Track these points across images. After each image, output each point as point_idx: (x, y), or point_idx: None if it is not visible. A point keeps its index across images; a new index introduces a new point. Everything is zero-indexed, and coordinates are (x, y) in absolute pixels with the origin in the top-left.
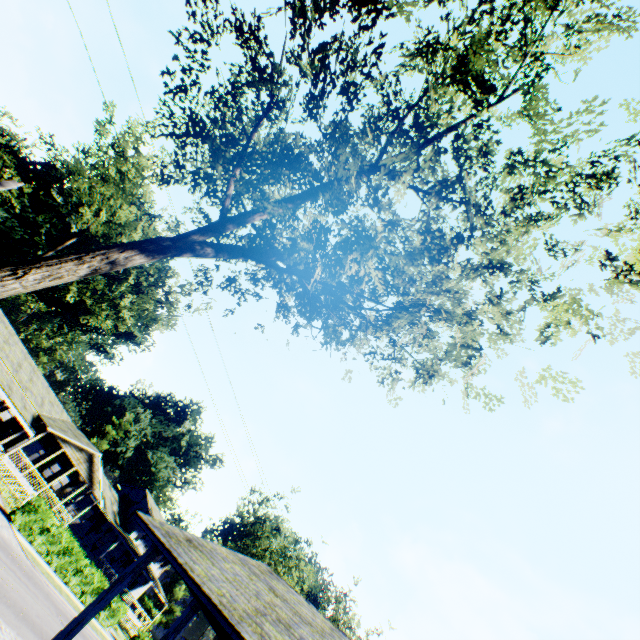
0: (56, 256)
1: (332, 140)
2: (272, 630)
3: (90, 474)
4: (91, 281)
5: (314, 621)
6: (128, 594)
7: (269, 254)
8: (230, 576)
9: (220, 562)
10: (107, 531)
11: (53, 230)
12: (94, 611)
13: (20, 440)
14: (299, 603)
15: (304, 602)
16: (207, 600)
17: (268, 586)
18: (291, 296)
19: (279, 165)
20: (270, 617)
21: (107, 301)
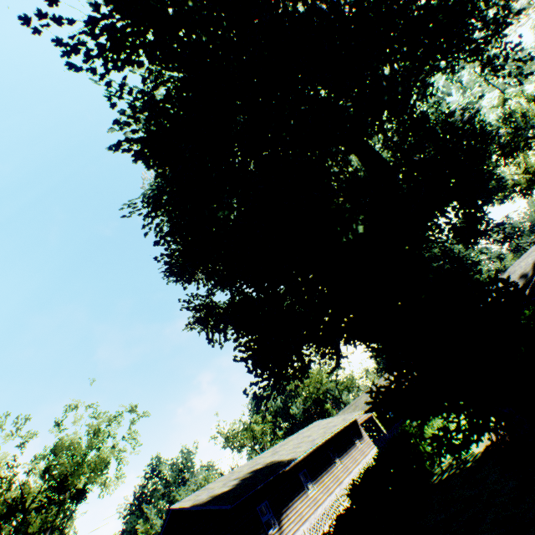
0: None
1: None
2: None
3: None
4: None
5: None
6: None
7: None
8: None
9: None
10: None
11: None
12: None
13: None
14: None
15: None
16: None
17: None
18: None
19: None
20: None
21: None
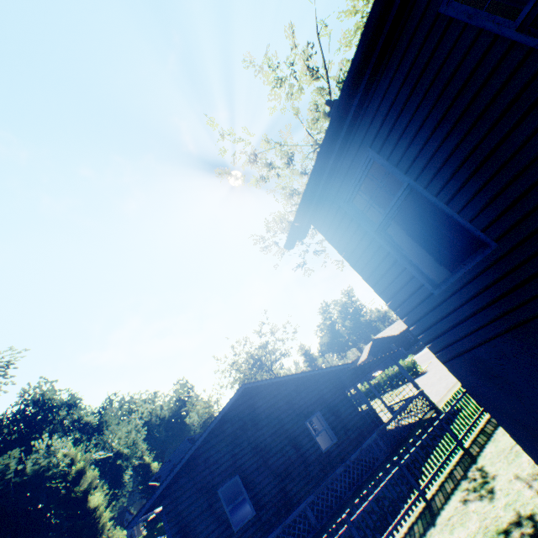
0: None
1: None
2: None
3: None
4: None
5: None
6: None
7: None
8: None
9: None
10: None
11: None
12: None
13: None
14: None
15: None
16: None
17: None
18: None
19: None
20: None
21: None
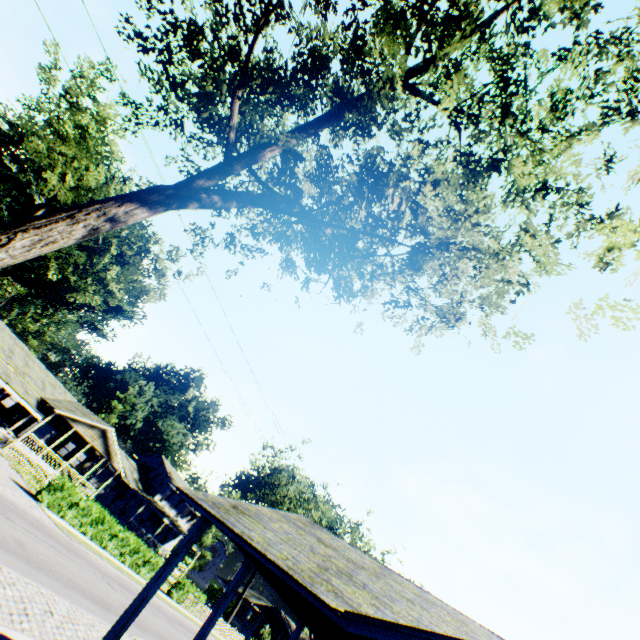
0: (42, 216)
1: (376, 27)
2: (340, 584)
3: (106, 448)
4: (68, 257)
5: (365, 564)
6: (162, 548)
7: (278, 201)
8: (283, 536)
9: (269, 524)
10: (132, 497)
11: (15, 204)
12: (155, 587)
13: (29, 424)
14: (346, 549)
15: (349, 546)
16: (274, 567)
17: (316, 538)
18: (293, 250)
19: (303, 73)
20: (332, 570)
21: (92, 275)
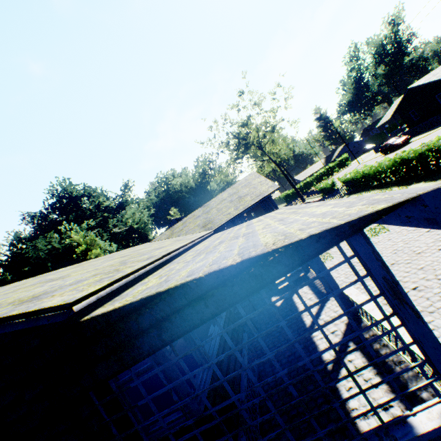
0: None
1: None
2: None
3: None
4: None
5: None
6: None
7: None
8: None
9: None
10: None
11: None
12: None
13: None
14: None
15: None
16: None
17: None
18: None
19: None
20: None
21: None
